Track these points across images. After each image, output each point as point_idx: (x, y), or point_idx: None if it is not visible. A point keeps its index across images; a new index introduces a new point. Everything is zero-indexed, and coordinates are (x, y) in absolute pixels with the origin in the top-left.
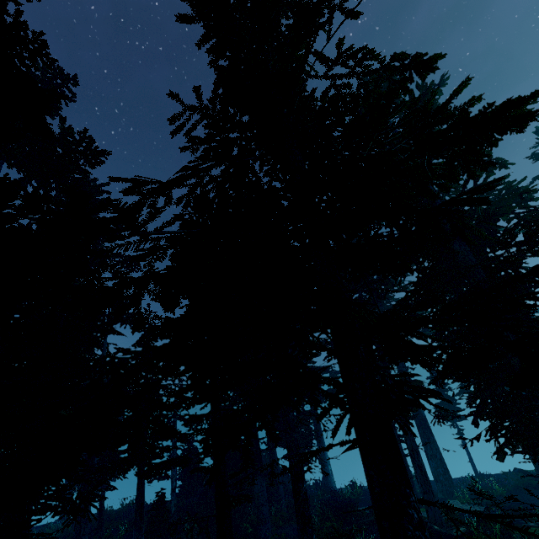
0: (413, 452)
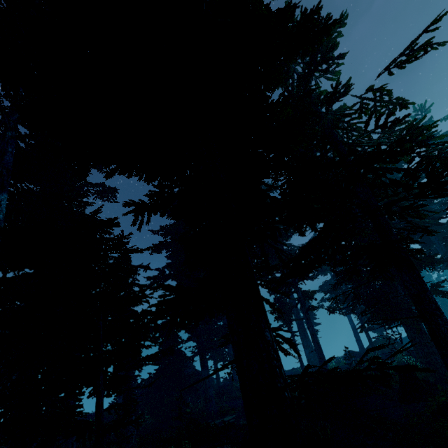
0: (313, 335)
